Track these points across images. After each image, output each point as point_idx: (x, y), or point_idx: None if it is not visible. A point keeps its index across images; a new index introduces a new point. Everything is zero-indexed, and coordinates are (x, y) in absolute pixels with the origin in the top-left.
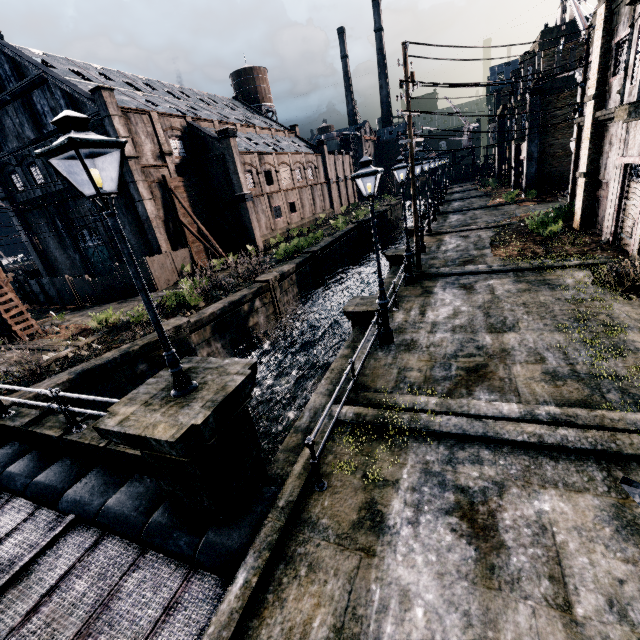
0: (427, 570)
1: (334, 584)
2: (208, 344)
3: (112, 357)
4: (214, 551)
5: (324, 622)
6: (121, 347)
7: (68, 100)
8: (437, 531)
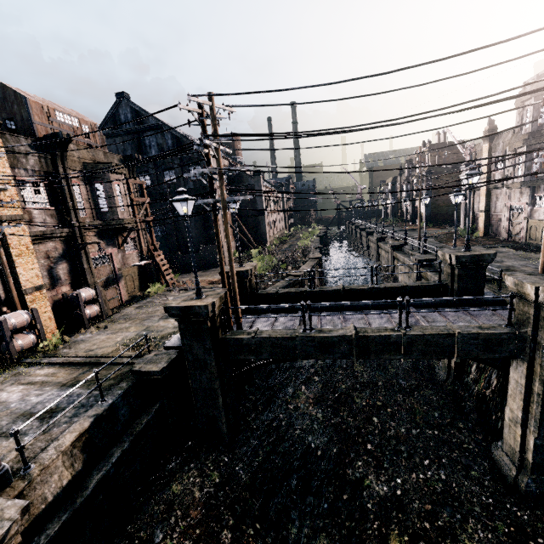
0: None
1: None
2: None
3: (285, 284)
4: (490, 300)
5: None
6: (280, 282)
7: (175, 141)
8: None
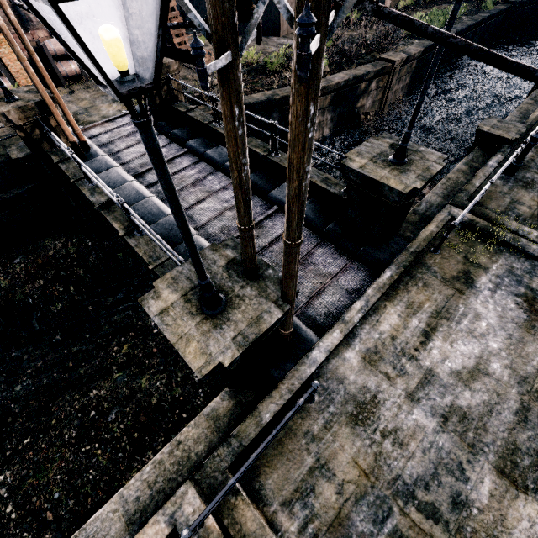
0: (494, 312)
1: (438, 296)
2: (322, 113)
3: (260, 100)
4: (369, 256)
5: (430, 307)
6: (265, 92)
7: None
8: (506, 300)
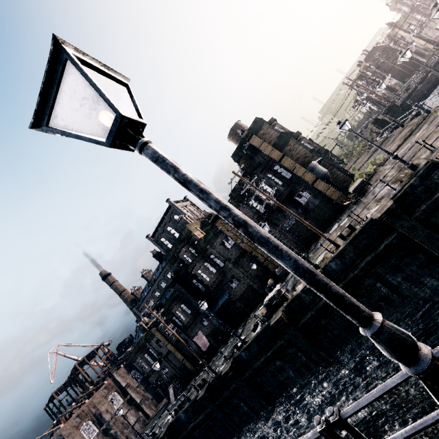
0: None
1: None
2: None
3: None
4: None
5: None
6: None
7: None
8: None
